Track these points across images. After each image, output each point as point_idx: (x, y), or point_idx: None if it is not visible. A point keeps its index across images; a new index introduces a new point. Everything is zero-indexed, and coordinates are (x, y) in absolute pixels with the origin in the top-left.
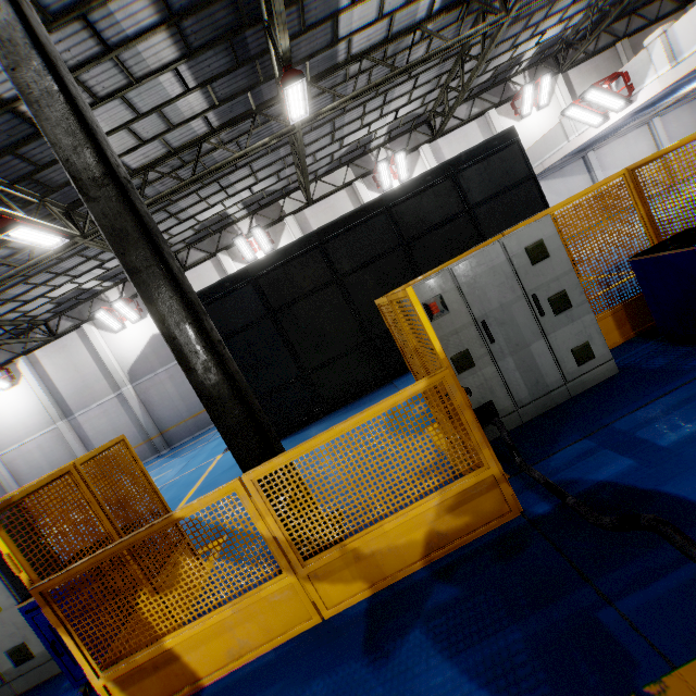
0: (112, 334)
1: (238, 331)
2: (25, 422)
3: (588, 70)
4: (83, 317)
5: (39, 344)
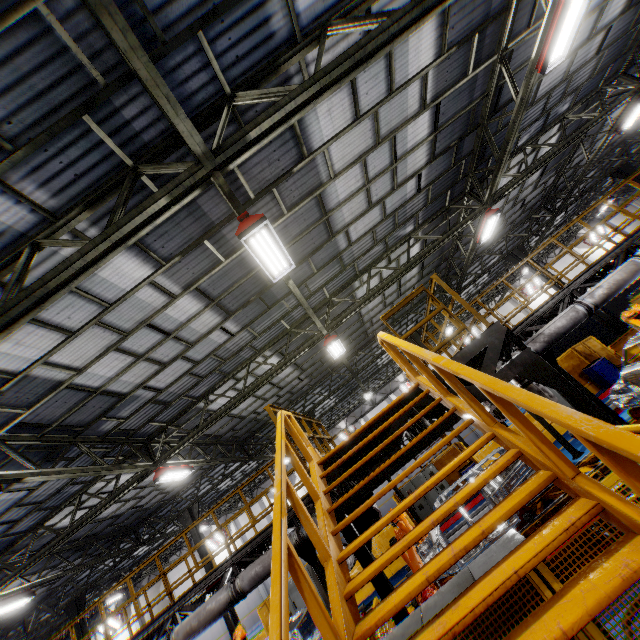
0: None
1: None
2: None
3: (619, 217)
4: (387, 392)
5: (368, 410)
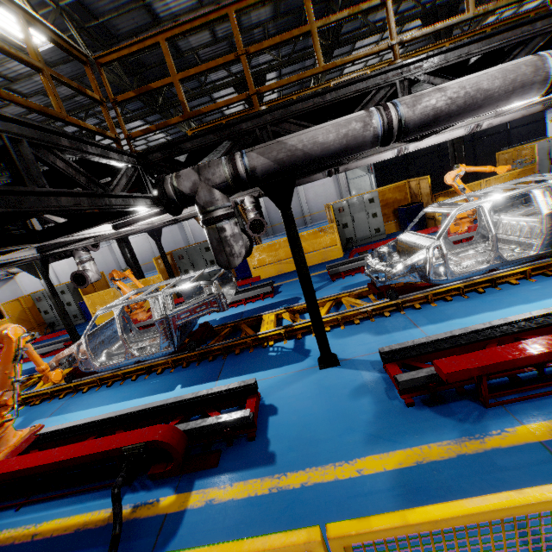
0: None
1: (390, 166)
2: None
3: None
4: None
5: None
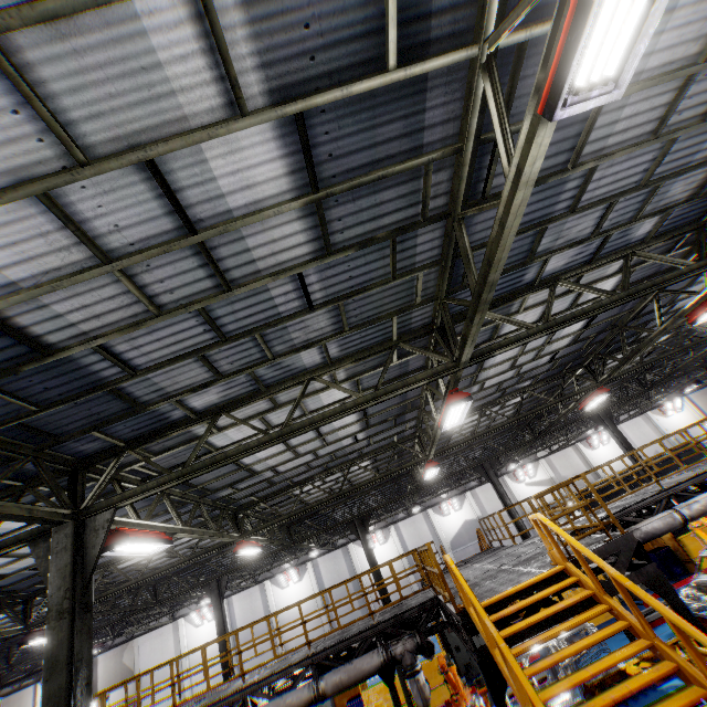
0: (441, 517)
1: None
2: (386, 568)
3: (699, 394)
4: (425, 504)
5: (401, 518)
